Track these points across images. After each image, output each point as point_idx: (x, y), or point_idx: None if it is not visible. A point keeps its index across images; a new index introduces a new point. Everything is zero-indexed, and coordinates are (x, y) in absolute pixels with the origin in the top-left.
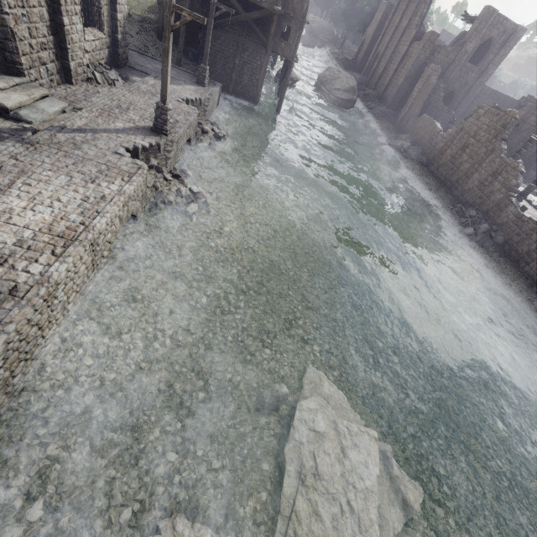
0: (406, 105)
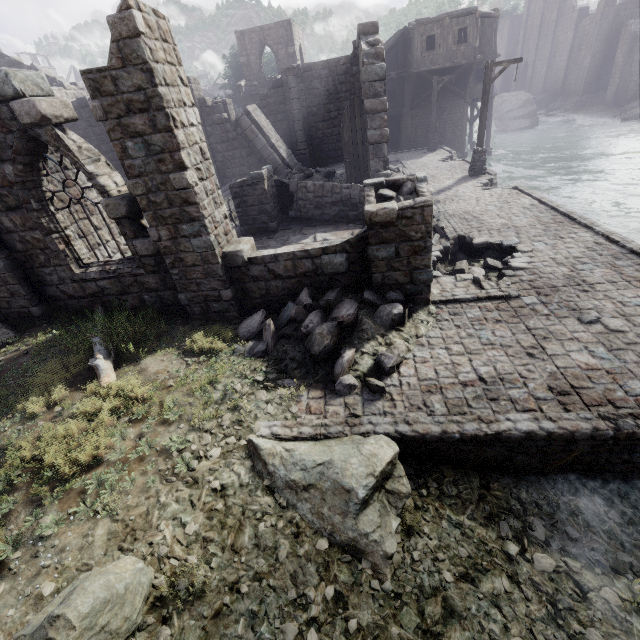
0: (612, 77)
